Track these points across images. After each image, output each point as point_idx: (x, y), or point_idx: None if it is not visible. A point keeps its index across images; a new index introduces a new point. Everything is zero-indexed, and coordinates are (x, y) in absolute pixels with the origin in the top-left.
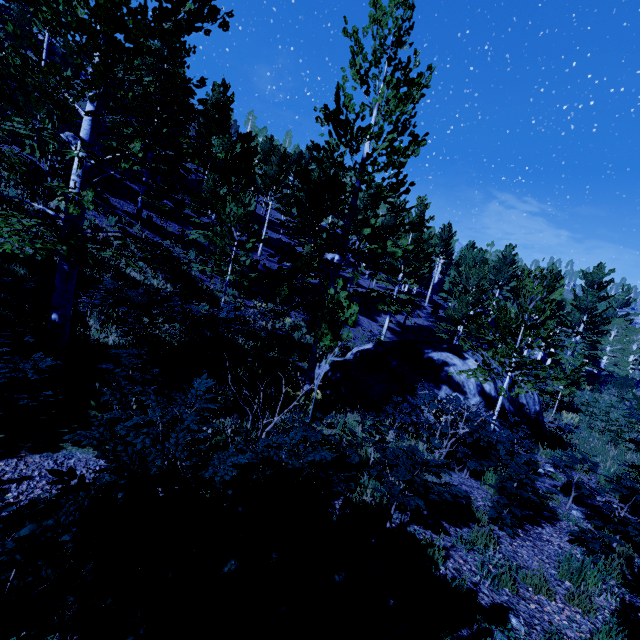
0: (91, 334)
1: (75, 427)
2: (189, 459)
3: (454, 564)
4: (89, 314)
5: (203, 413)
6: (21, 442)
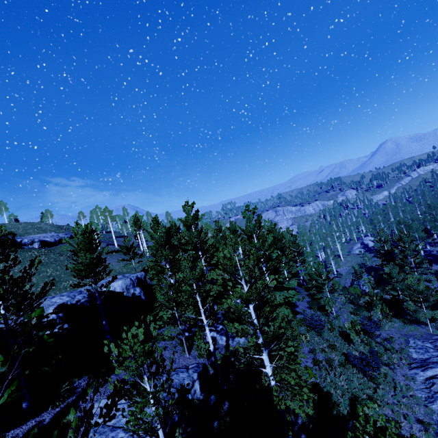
0: None
1: None
2: None
3: None
4: None
5: None
6: None
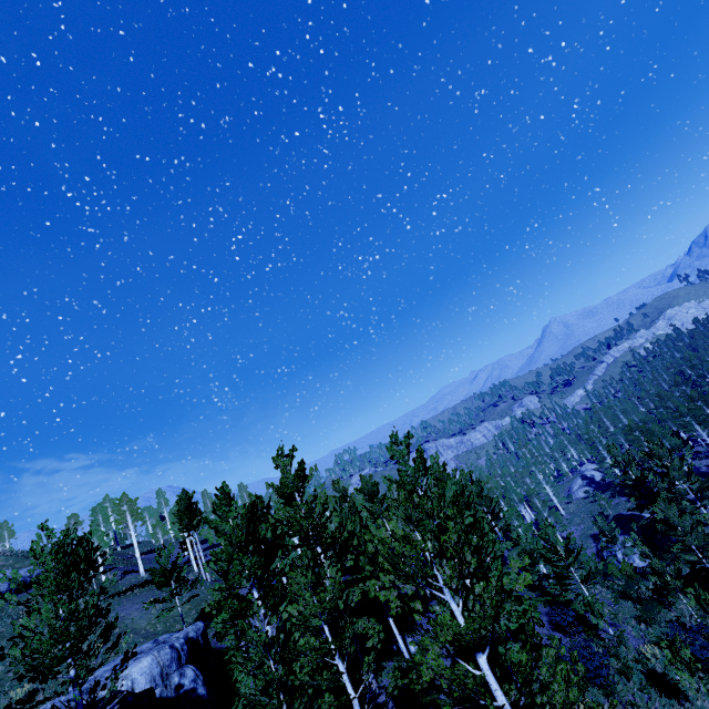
0: None
1: None
2: None
3: None
4: None
5: None
6: None
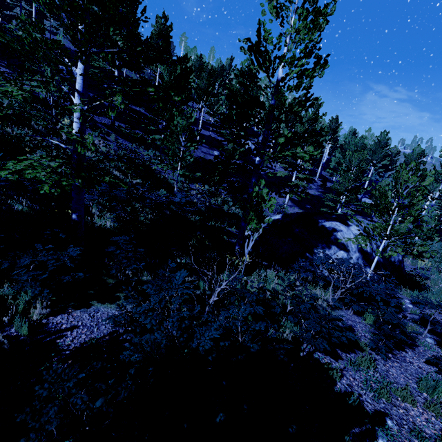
0: (95, 221)
1: (96, 289)
2: (182, 336)
3: (347, 381)
4: (91, 205)
5: (183, 295)
6: (67, 302)
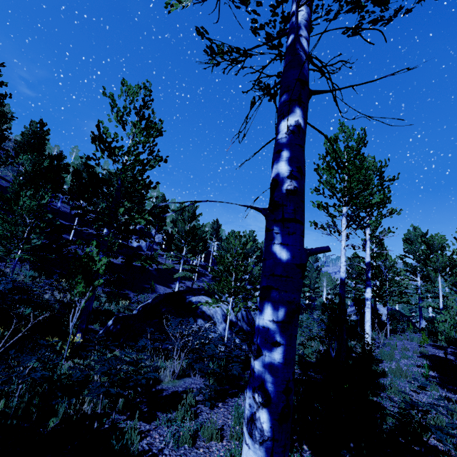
0: None
1: None
2: None
3: (149, 440)
4: None
5: None
6: None
